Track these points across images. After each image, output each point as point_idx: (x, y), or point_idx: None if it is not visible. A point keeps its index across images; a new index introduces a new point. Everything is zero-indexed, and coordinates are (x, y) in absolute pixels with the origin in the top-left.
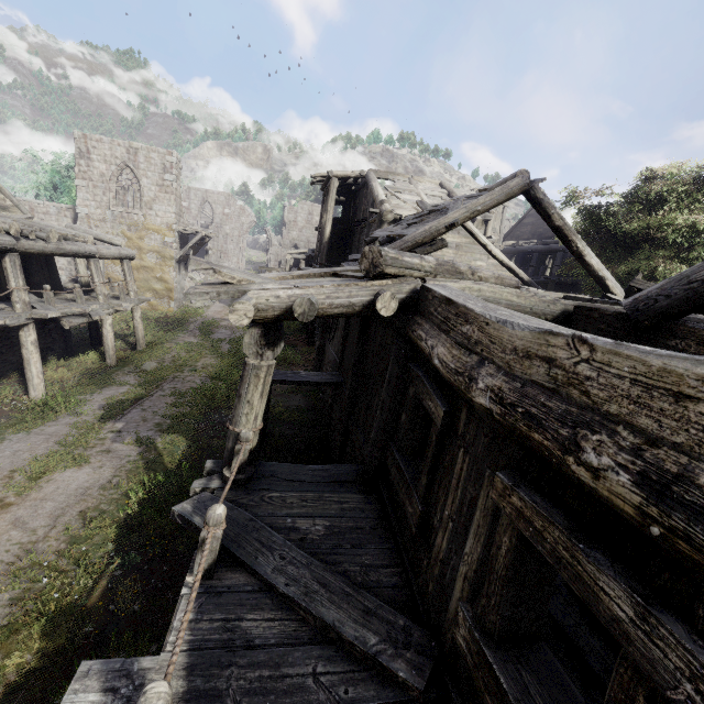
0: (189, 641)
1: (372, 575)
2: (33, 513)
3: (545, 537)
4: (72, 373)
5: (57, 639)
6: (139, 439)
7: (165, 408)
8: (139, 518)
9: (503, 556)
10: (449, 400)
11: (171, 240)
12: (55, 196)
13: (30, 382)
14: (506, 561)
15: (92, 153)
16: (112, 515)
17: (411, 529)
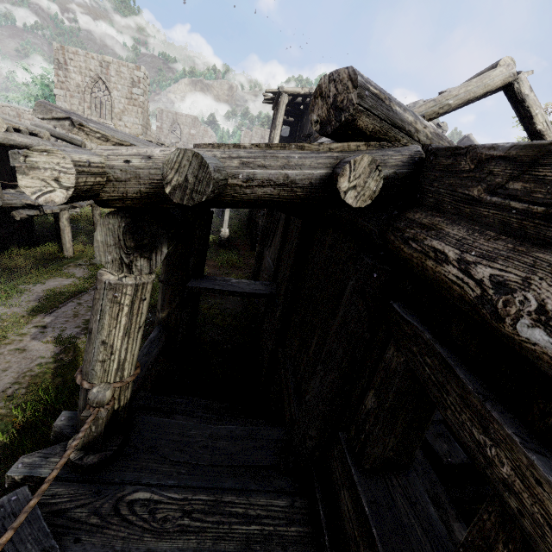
0: None
1: None
2: None
3: None
4: (26, 262)
5: None
6: (60, 337)
7: None
8: (16, 448)
9: None
10: None
11: None
12: None
13: None
14: None
15: (69, 64)
16: None
17: None
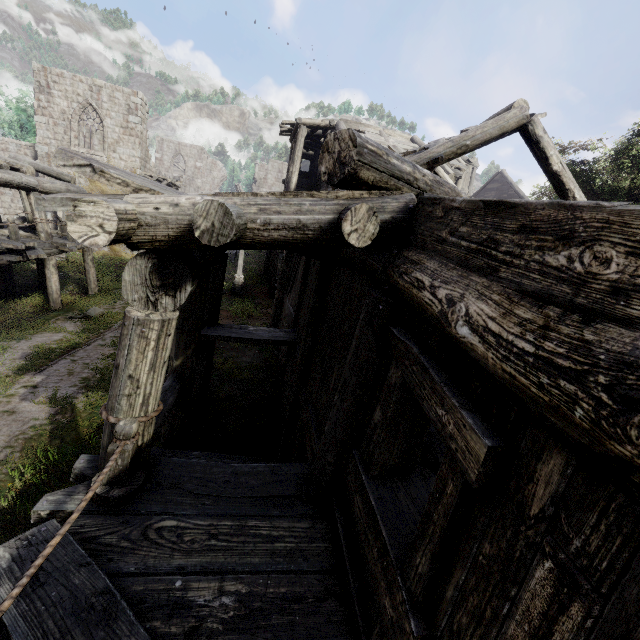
0: None
1: None
2: None
3: None
4: (6, 316)
5: None
6: (54, 397)
7: (99, 360)
8: (15, 512)
9: None
10: (489, 415)
11: None
12: (19, 135)
13: None
14: None
15: (53, 88)
16: None
17: None
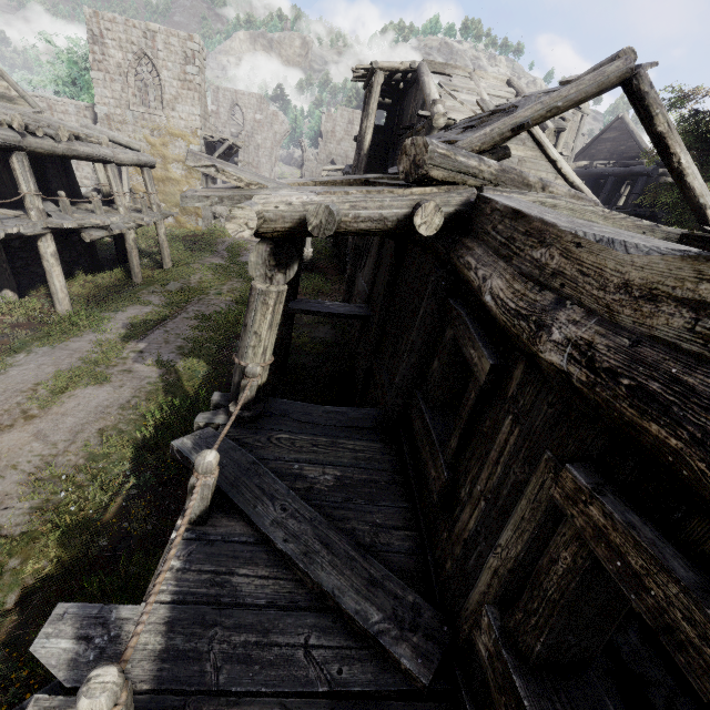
0: (173, 593)
1: (382, 537)
2: (54, 427)
3: (645, 585)
4: (98, 289)
5: (72, 551)
6: (159, 361)
7: (188, 331)
8: (155, 441)
9: (558, 574)
10: (499, 351)
11: (196, 148)
12: (74, 93)
13: (55, 296)
14: (563, 584)
15: (106, 37)
16: (130, 435)
17: (432, 496)
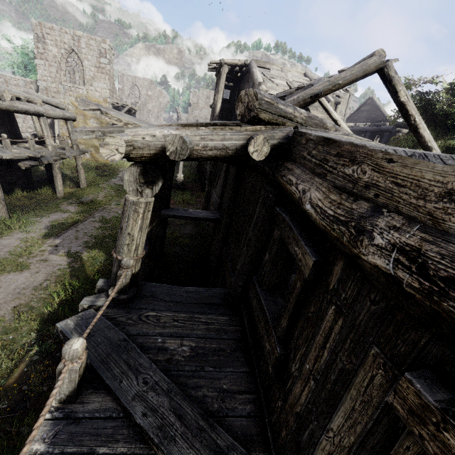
0: None
1: (228, 402)
2: None
3: None
4: (30, 201)
5: None
6: (69, 252)
7: (93, 230)
8: (58, 314)
9: None
10: (318, 249)
11: None
12: (24, 73)
13: None
14: None
15: (47, 38)
16: (39, 310)
17: (268, 367)
